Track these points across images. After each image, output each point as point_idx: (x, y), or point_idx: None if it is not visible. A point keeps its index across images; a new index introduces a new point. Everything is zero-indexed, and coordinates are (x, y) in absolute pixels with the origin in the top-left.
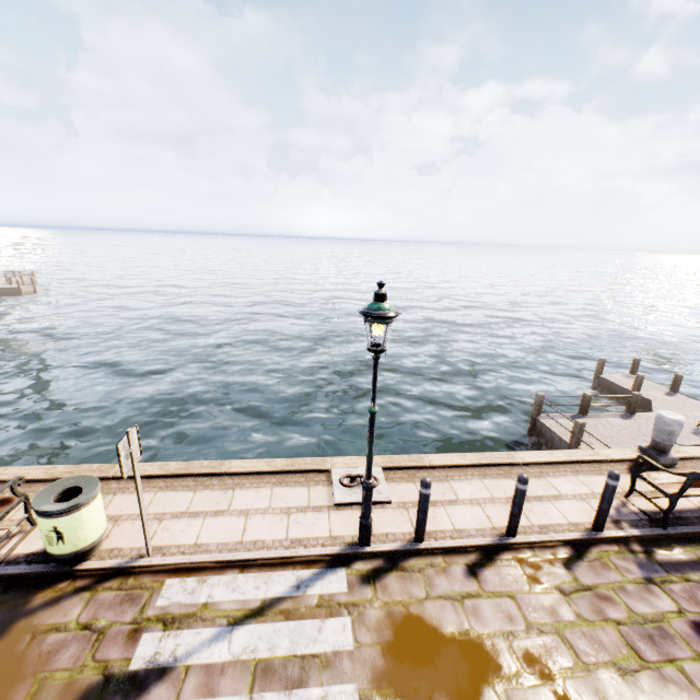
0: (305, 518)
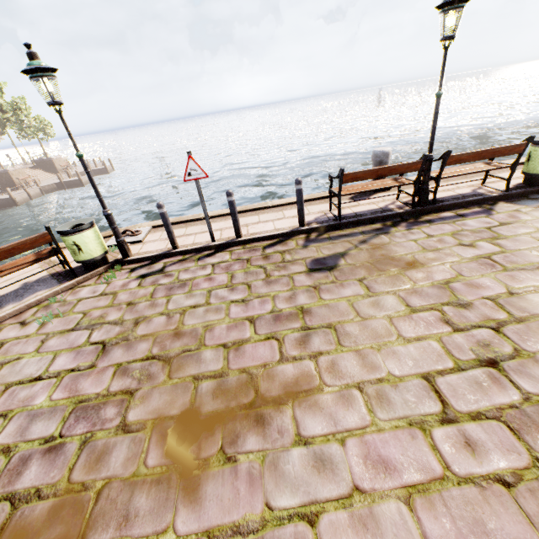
0: None
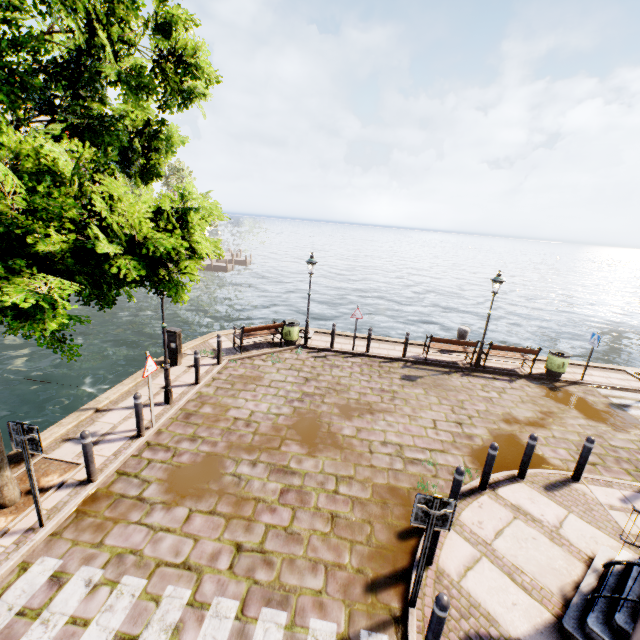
0: (632, 382)
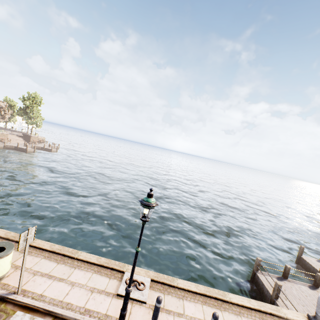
0: (99, 298)
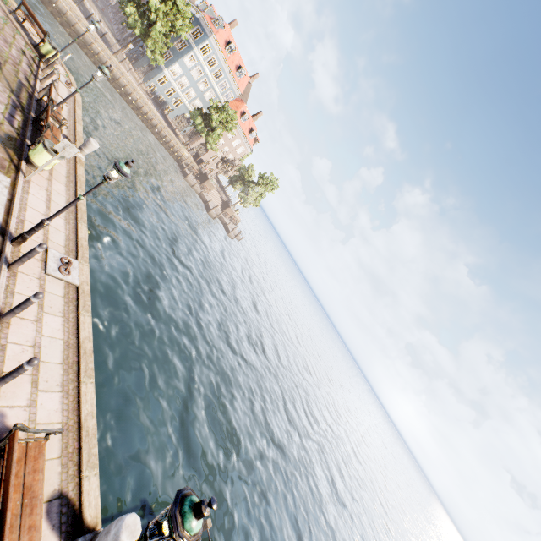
0: (39, 233)
